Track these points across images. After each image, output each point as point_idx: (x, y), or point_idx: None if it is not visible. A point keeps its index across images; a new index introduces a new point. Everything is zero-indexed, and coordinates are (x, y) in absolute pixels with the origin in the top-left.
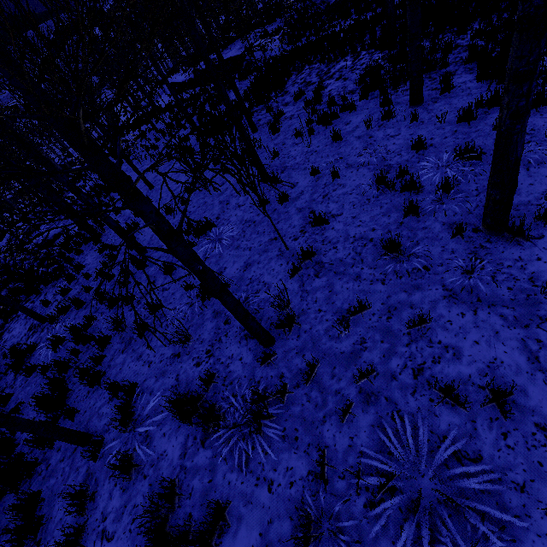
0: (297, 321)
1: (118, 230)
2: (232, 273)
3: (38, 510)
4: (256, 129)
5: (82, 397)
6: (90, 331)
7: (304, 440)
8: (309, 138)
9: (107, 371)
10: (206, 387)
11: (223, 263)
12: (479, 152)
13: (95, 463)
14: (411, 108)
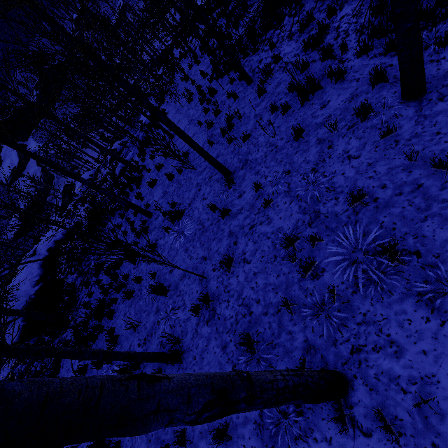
0: (183, 356)
1: (129, 206)
2: (175, 277)
3: (86, 373)
4: (251, 81)
5: (107, 320)
6: (119, 271)
7: (152, 445)
8: (282, 118)
9: (116, 311)
10: (134, 368)
11: (175, 262)
12: (414, 249)
13: (99, 369)
14: (404, 100)
